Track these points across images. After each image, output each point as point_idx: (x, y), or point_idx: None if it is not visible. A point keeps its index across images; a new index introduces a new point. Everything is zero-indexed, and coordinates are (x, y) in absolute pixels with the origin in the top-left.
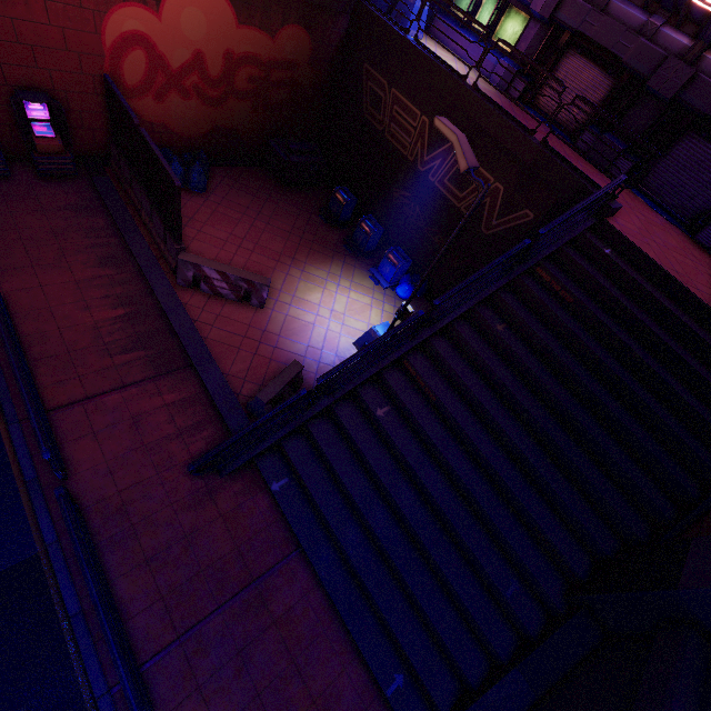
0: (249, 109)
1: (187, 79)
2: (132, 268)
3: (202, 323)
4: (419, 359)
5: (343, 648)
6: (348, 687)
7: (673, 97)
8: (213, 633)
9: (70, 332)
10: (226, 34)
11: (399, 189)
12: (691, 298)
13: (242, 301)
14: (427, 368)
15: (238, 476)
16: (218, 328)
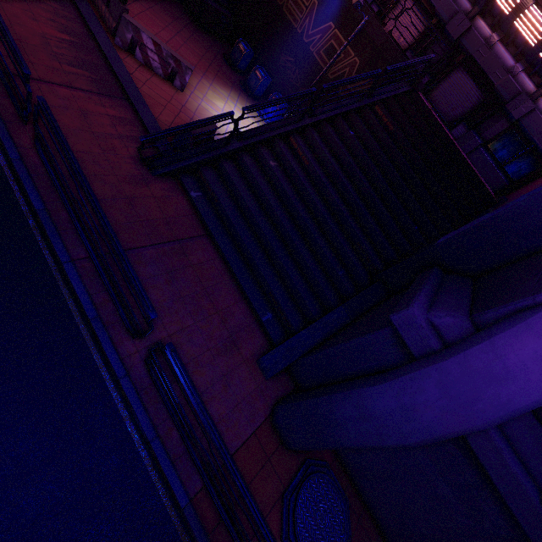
0: None
1: None
2: (75, 13)
3: (136, 78)
4: (300, 139)
5: (236, 293)
6: (238, 312)
7: (457, 39)
8: (150, 257)
9: (20, 28)
10: None
11: (286, 54)
12: (451, 143)
13: (167, 80)
14: (304, 145)
15: (165, 180)
16: (148, 87)
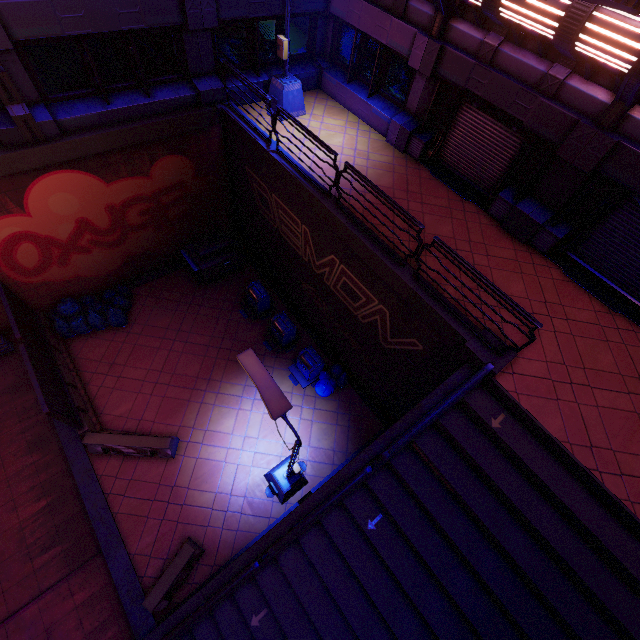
0: (153, 232)
1: (81, 240)
2: (56, 445)
3: (115, 495)
4: (291, 557)
5: None
6: None
7: (594, 168)
8: None
9: None
10: (99, 196)
11: (305, 282)
12: (607, 496)
13: (154, 454)
14: (299, 569)
15: None
16: (129, 496)
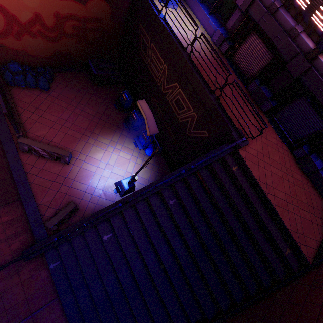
0: (76, 43)
1: (33, 27)
2: None
3: (31, 174)
4: (129, 212)
5: None
6: None
7: (297, 76)
8: None
9: None
10: (53, 3)
11: (153, 97)
12: (268, 201)
13: (57, 160)
14: (132, 217)
15: (34, 260)
16: (40, 176)
